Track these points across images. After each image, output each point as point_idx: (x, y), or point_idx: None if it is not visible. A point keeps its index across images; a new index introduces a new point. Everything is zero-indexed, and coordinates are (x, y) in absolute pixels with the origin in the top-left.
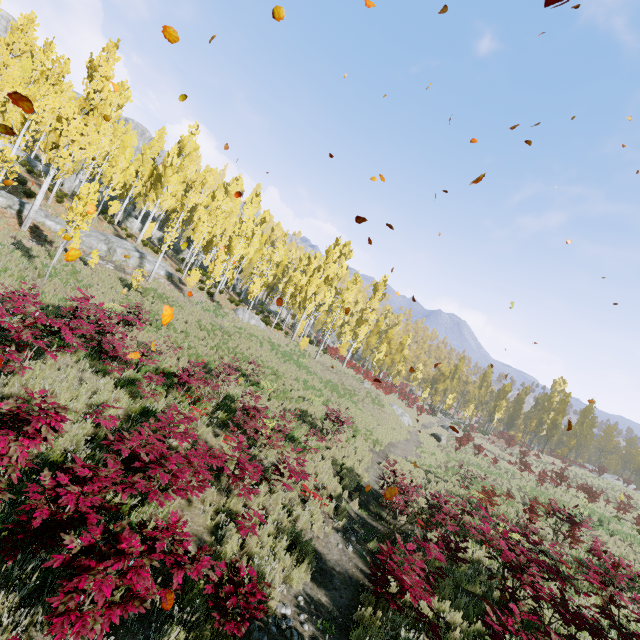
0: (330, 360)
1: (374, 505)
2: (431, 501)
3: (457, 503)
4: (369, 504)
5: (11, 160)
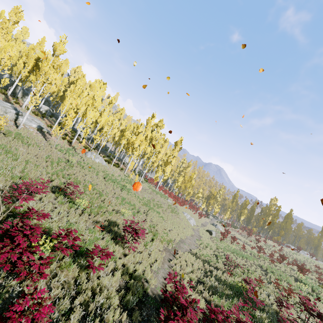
0: (148, 185)
1: (154, 322)
2: (208, 298)
3: (233, 319)
4: (149, 321)
5: None
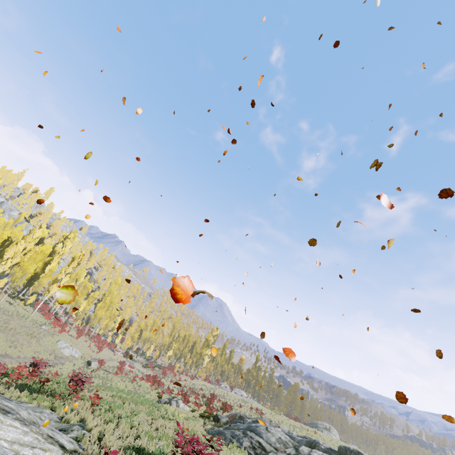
0: (19, 308)
1: None
2: None
3: None
4: None
5: None
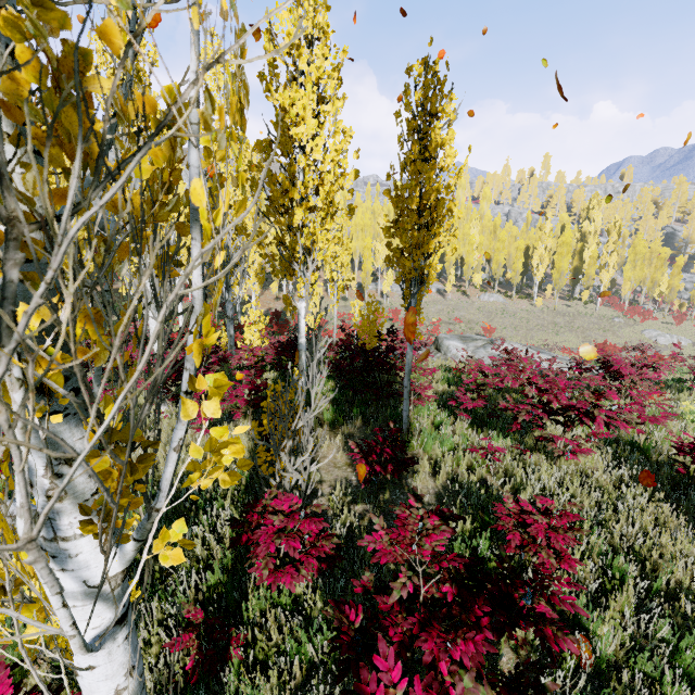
0: (578, 308)
1: None
2: None
3: None
4: None
5: (367, 277)
